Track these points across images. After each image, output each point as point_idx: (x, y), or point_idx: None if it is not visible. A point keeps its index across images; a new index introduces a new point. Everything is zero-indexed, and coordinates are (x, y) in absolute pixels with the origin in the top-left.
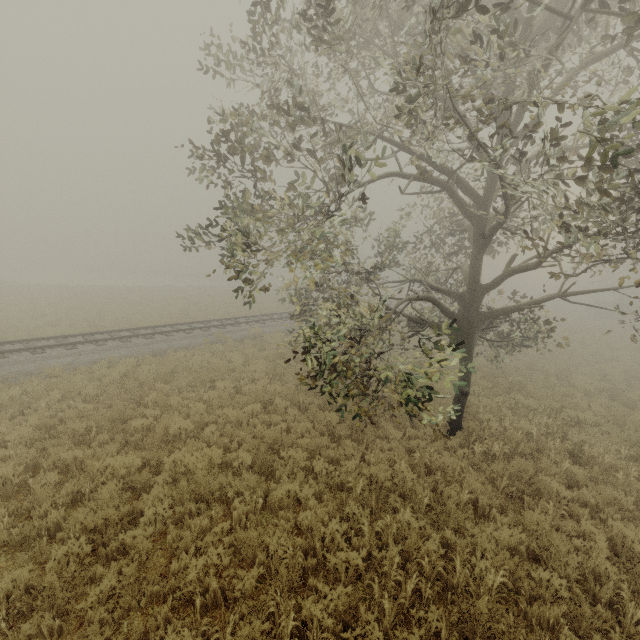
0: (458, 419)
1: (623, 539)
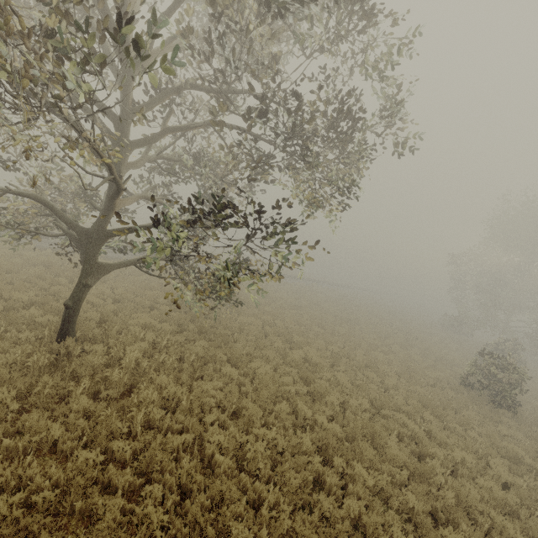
0: (60, 332)
1: None
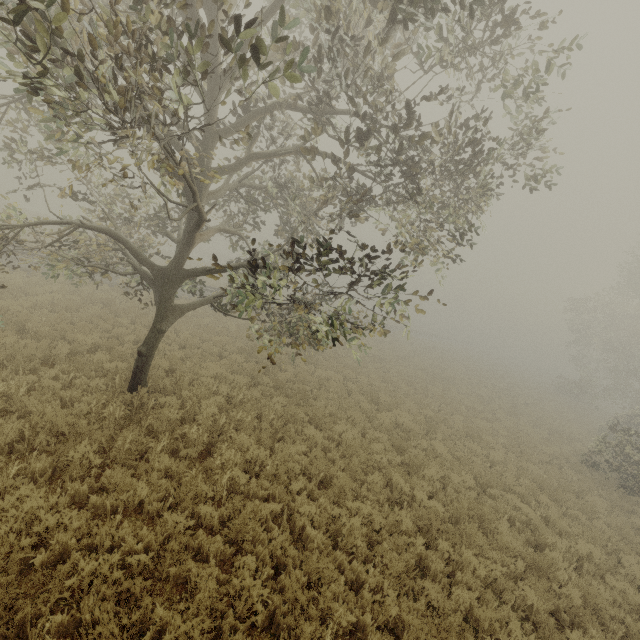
0: (132, 381)
1: (31, 515)
